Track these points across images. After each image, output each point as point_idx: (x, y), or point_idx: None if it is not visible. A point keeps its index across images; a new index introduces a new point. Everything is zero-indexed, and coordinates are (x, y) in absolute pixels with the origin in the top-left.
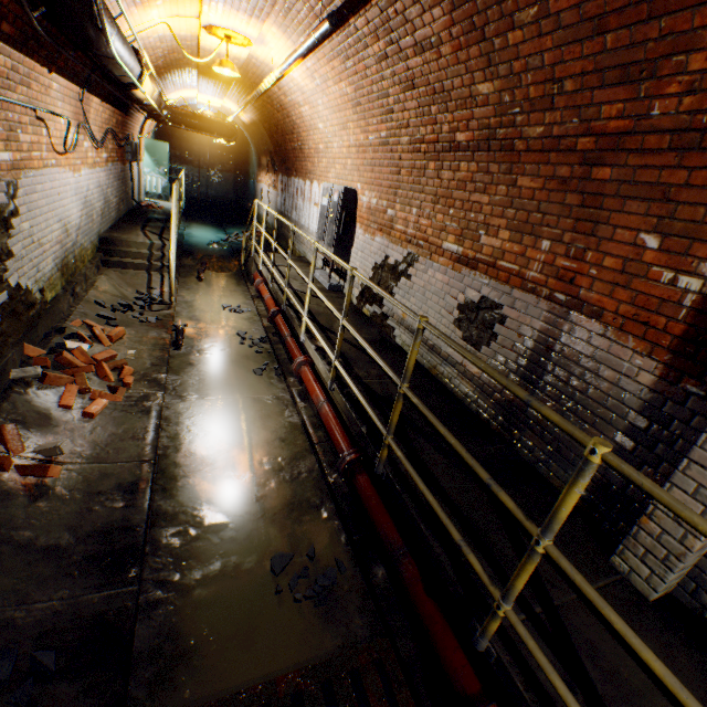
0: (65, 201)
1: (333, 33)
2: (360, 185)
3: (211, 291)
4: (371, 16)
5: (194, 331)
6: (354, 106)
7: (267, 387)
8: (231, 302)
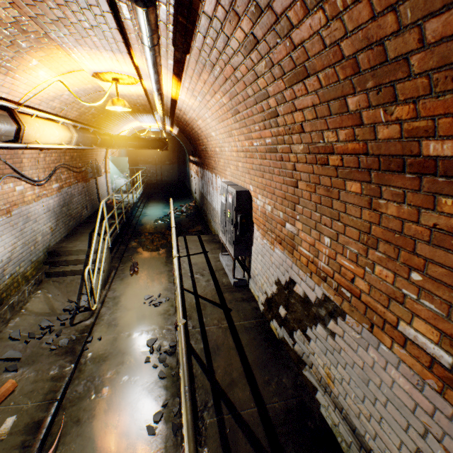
0: None
1: (188, 40)
2: (252, 187)
3: (141, 276)
4: None
5: (105, 347)
6: (232, 114)
7: None
8: (154, 289)
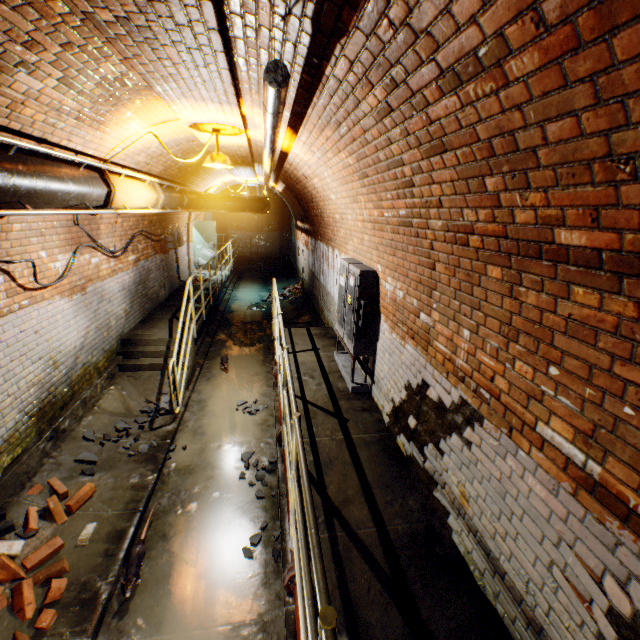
0: (52, 333)
1: (312, 96)
2: (380, 266)
3: (232, 377)
4: (351, 50)
5: (191, 458)
6: (359, 178)
7: (254, 591)
8: (249, 393)
